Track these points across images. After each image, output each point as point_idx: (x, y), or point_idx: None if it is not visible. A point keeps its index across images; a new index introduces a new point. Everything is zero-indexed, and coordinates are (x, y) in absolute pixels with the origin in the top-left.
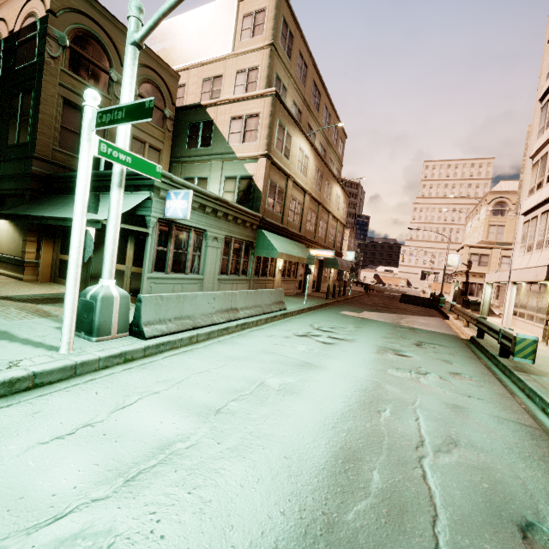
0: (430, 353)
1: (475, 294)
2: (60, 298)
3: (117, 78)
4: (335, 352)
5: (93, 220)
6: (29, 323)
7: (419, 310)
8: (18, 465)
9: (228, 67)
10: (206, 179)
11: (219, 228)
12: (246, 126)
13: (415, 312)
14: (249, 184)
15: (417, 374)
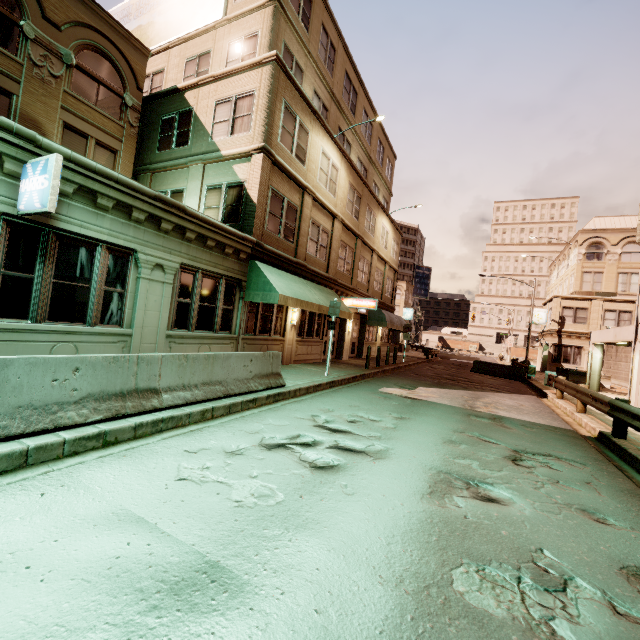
0: (546, 486)
1: (572, 361)
2: None
3: (36, 35)
4: (326, 499)
5: None
6: None
7: (500, 384)
8: None
9: (218, 38)
10: (182, 192)
11: (166, 250)
12: (236, 111)
13: (496, 387)
14: (239, 193)
15: (540, 592)
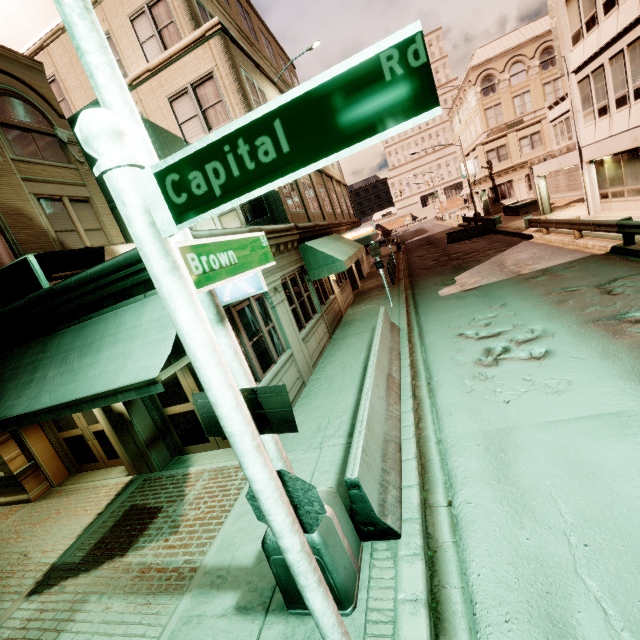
0: None
1: (508, 196)
2: (135, 511)
3: None
4: (585, 366)
5: (140, 383)
6: (183, 636)
7: (488, 244)
8: None
9: (110, 16)
10: None
11: (271, 273)
12: (201, 102)
13: (491, 248)
14: None
15: None
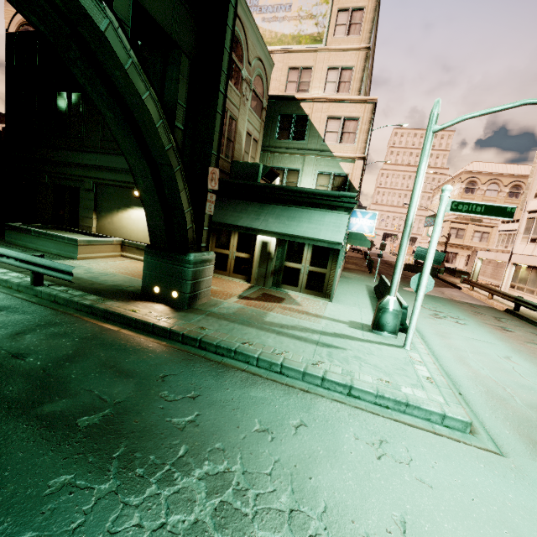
0: (516, 328)
1: (450, 261)
2: (269, 294)
3: (245, 75)
4: (481, 331)
5: (334, 242)
6: (331, 325)
7: None
8: (534, 411)
9: (319, 60)
10: (297, 171)
11: None
12: (344, 128)
13: (434, 283)
14: (343, 181)
15: None
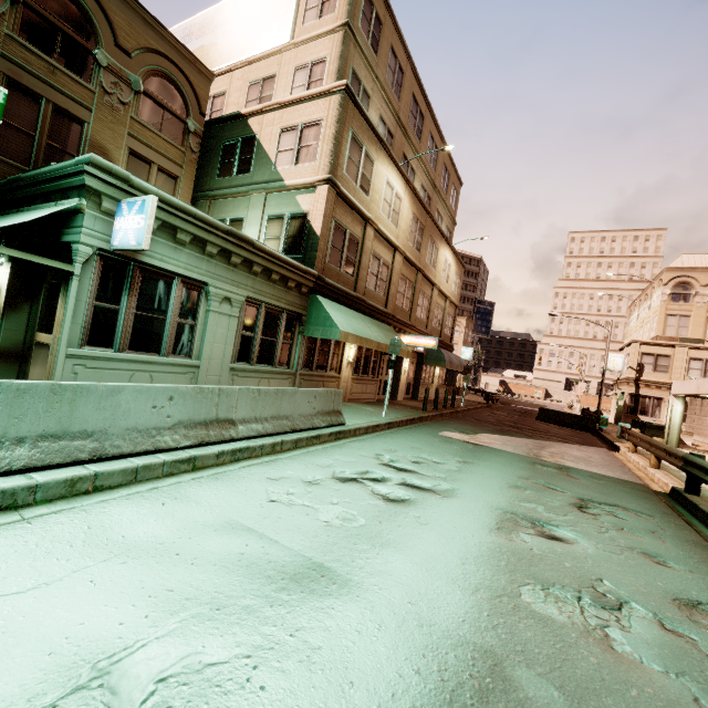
0: (610, 532)
1: (650, 413)
2: None
3: (108, 62)
4: (403, 526)
5: None
6: None
7: (568, 434)
8: None
9: (284, 63)
10: (241, 221)
11: (234, 283)
12: (302, 140)
13: (563, 437)
14: (301, 225)
15: (598, 608)
